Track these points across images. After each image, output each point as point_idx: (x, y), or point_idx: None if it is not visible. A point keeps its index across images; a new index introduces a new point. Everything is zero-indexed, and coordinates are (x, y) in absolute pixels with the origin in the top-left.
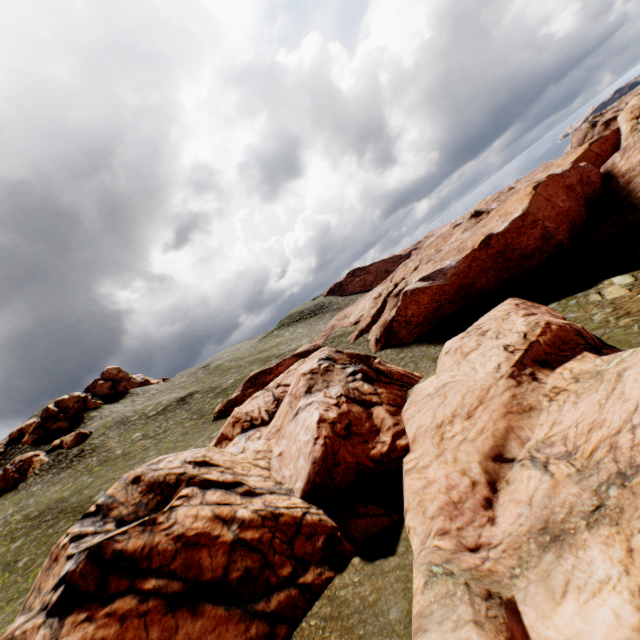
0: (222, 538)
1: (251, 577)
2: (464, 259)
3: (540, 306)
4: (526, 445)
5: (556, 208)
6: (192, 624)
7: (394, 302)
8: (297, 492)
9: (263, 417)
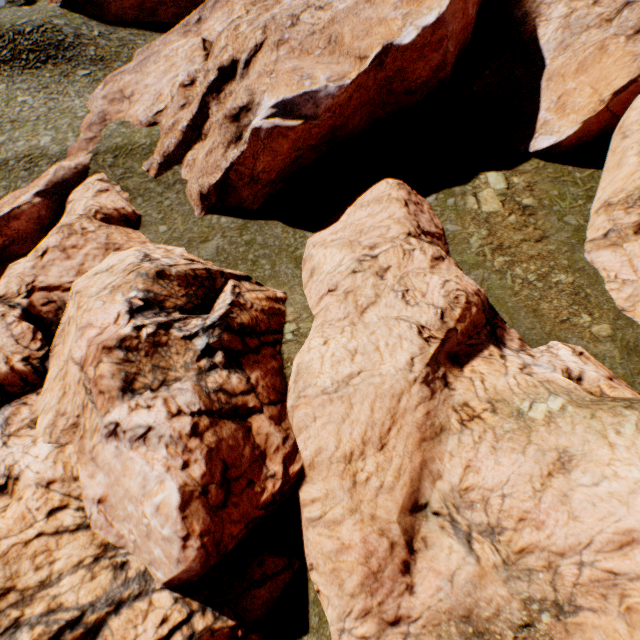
0: None
1: None
2: (349, 86)
3: (422, 202)
4: (438, 485)
5: (465, 17)
6: None
7: (232, 133)
8: (160, 583)
9: (24, 376)
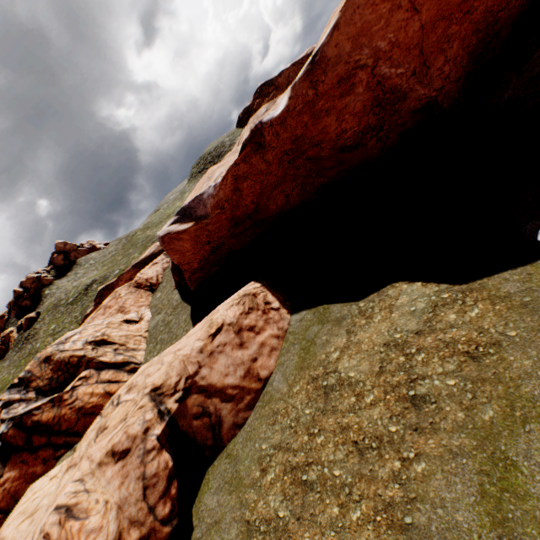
0: None
1: None
2: (220, 183)
3: (269, 323)
4: None
5: (427, 6)
6: None
7: None
8: None
9: None
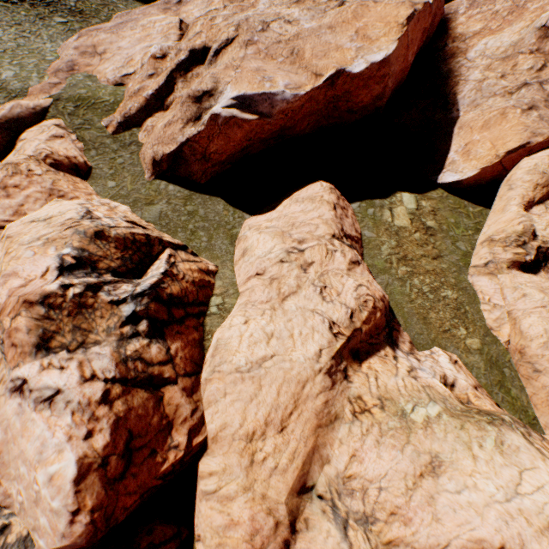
0: None
1: None
2: (303, 96)
3: (348, 207)
4: (326, 469)
5: (405, 62)
6: None
7: (192, 112)
8: None
9: None
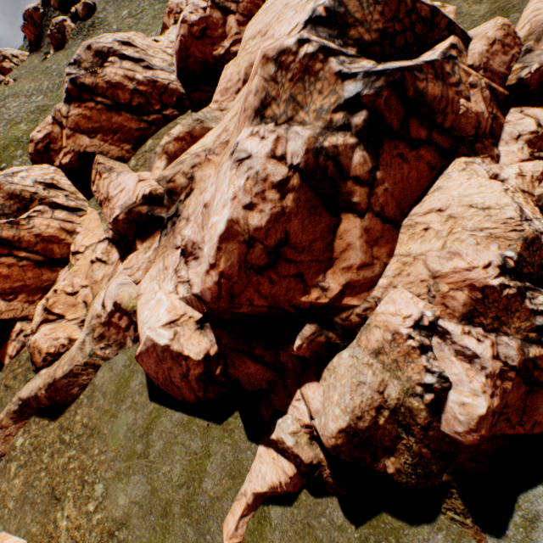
0: (128, 87)
1: (142, 107)
2: None
3: None
4: None
5: None
6: (118, 118)
7: None
8: (175, 73)
9: None
